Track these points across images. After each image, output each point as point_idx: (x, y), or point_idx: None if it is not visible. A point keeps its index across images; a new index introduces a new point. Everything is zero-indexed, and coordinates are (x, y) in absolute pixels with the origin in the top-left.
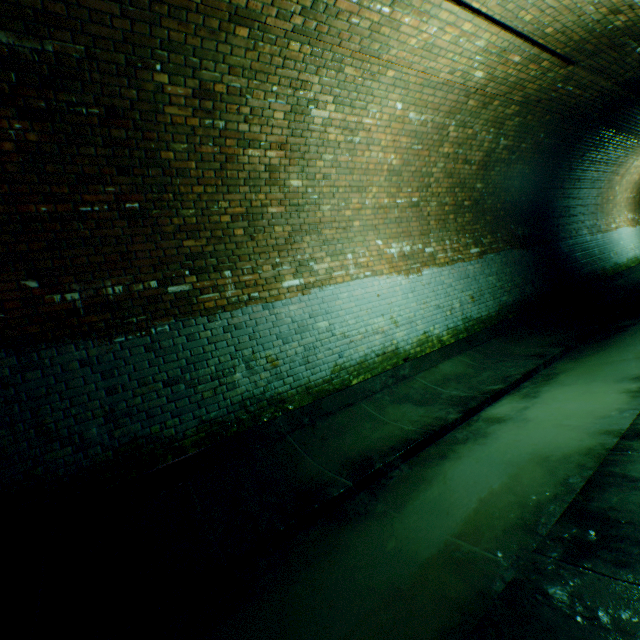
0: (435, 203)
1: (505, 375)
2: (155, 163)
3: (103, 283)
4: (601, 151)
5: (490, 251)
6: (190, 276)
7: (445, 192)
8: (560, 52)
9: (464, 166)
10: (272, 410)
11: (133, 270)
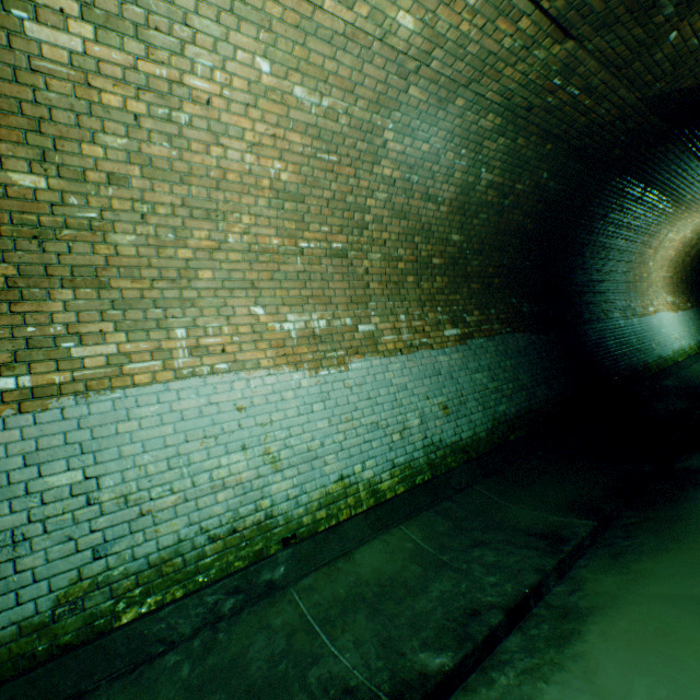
0: (379, 255)
1: (472, 603)
2: None
3: None
4: (628, 212)
5: (479, 334)
6: None
7: (397, 240)
8: (550, 8)
9: (426, 204)
10: None
11: None
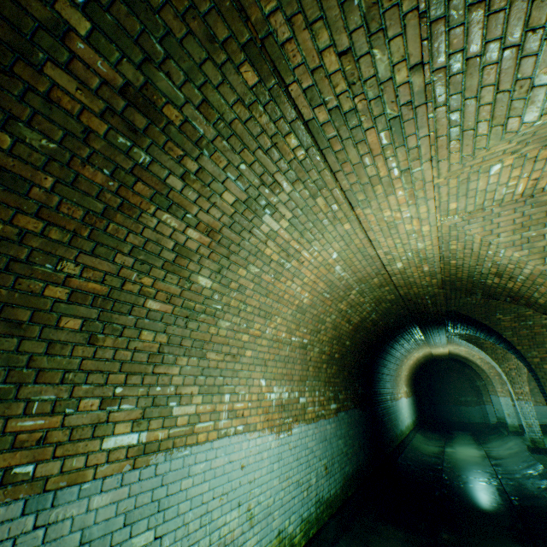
0: (318, 349)
1: None
2: None
3: None
4: (408, 341)
5: (343, 408)
6: None
7: (327, 340)
8: (442, 277)
9: (346, 323)
10: None
11: None
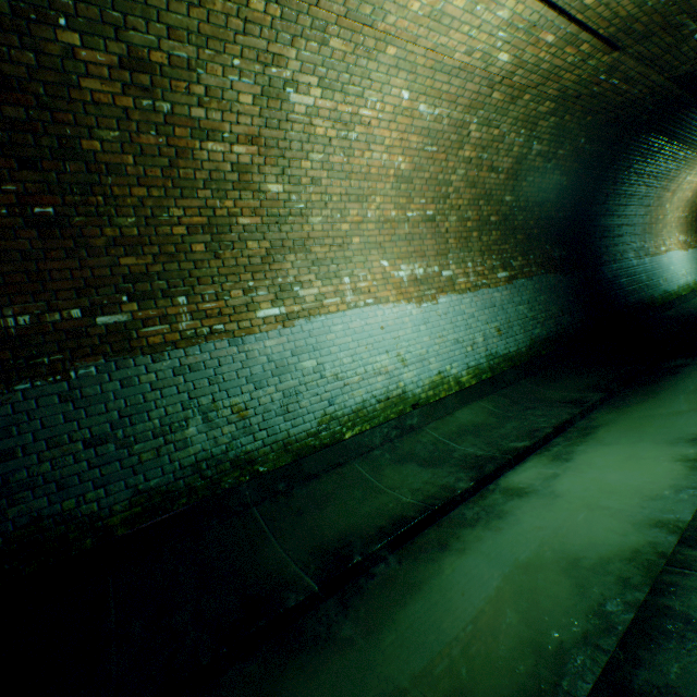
0: (455, 218)
1: (533, 428)
2: (74, 155)
3: (1, 312)
4: (650, 162)
5: (521, 275)
6: (129, 303)
7: (467, 205)
8: (603, 33)
9: (490, 174)
10: (237, 474)
11: (46, 295)
